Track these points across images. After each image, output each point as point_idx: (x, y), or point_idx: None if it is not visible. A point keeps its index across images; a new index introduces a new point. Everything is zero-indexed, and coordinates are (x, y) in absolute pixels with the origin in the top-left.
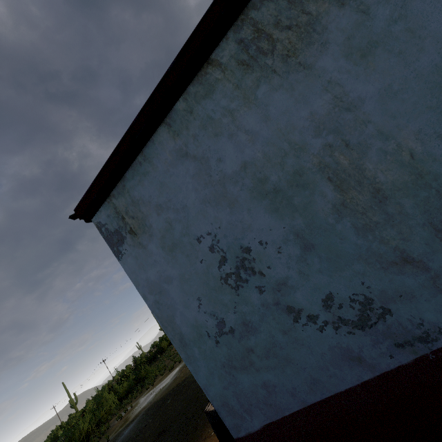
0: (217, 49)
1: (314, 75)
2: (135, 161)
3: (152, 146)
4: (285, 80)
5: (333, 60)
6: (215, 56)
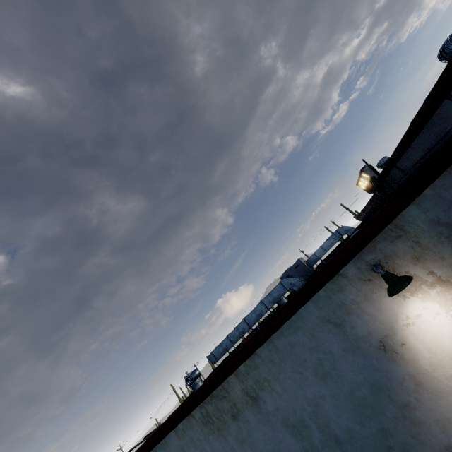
0: (194, 411)
1: (227, 441)
2: (161, 441)
3: (169, 438)
4: (218, 438)
5: (232, 439)
6: (193, 413)
